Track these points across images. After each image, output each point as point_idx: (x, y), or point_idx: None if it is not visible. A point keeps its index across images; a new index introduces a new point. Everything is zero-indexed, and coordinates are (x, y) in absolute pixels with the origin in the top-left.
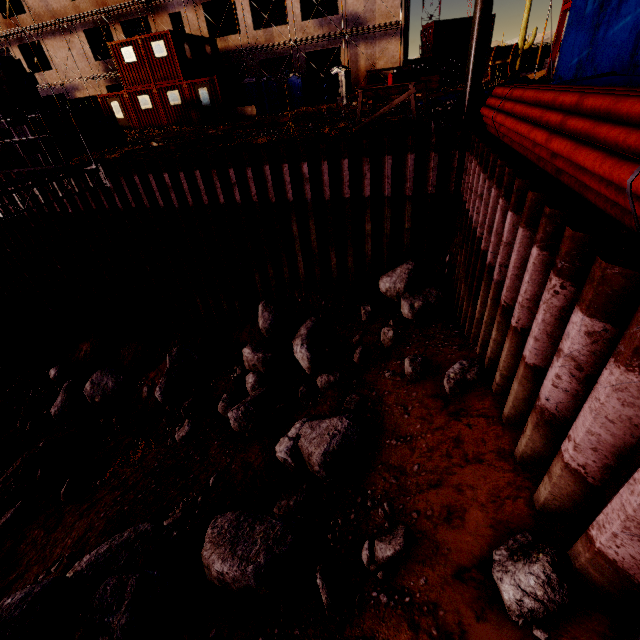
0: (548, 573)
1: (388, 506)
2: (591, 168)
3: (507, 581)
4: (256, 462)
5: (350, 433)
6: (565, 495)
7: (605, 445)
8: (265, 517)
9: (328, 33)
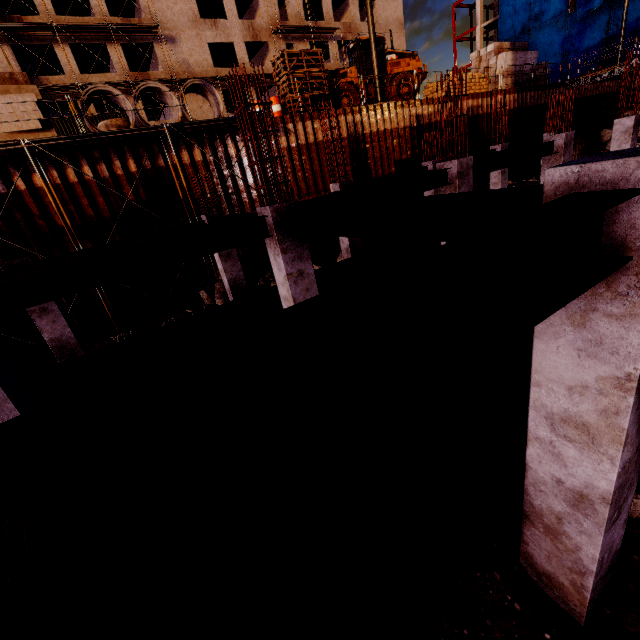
0: None
1: None
2: None
3: None
4: None
5: None
6: None
7: None
8: None
9: None
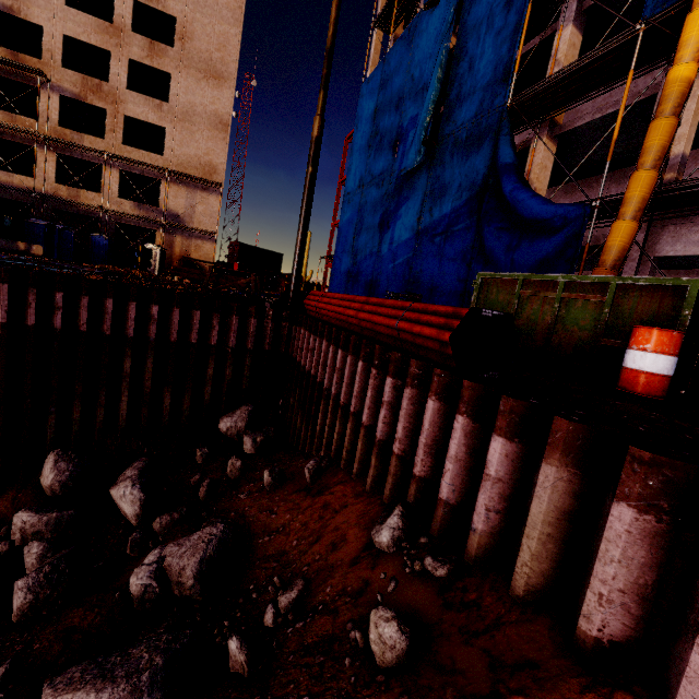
0: (402, 510)
1: (279, 577)
2: (381, 322)
3: (384, 530)
4: (85, 621)
5: (226, 536)
6: (399, 478)
7: (410, 431)
8: (138, 642)
9: (147, 216)
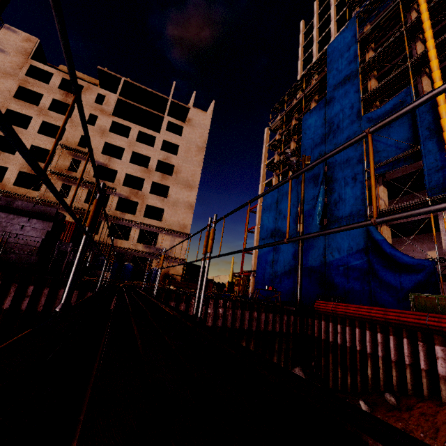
0: None
1: None
2: (410, 321)
3: None
4: None
5: None
6: None
7: None
8: None
9: (152, 252)
